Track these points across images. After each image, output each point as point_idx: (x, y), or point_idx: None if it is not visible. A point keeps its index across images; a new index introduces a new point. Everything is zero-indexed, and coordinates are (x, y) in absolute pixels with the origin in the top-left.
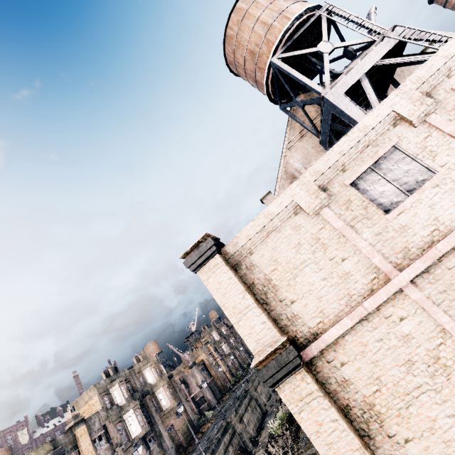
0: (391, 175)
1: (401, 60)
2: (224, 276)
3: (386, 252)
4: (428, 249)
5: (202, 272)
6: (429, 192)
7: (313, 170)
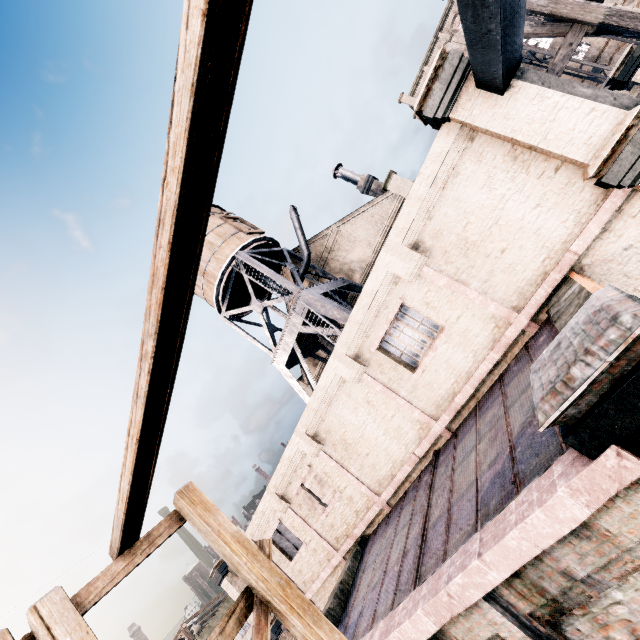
0: (287, 536)
1: (315, 332)
2: (233, 590)
3: (297, 582)
4: (312, 584)
5: (223, 586)
6: (303, 553)
7: (249, 532)
